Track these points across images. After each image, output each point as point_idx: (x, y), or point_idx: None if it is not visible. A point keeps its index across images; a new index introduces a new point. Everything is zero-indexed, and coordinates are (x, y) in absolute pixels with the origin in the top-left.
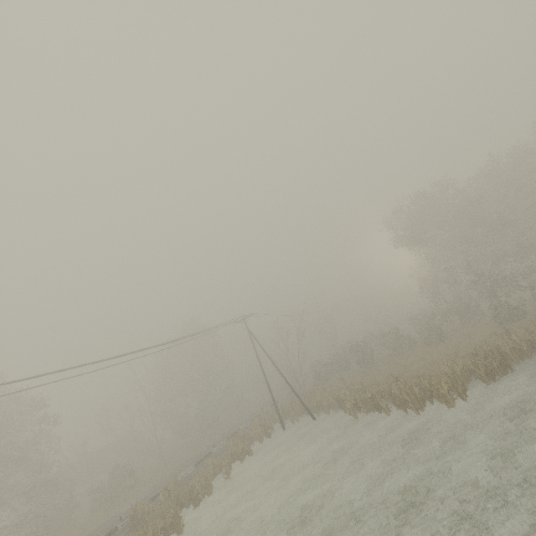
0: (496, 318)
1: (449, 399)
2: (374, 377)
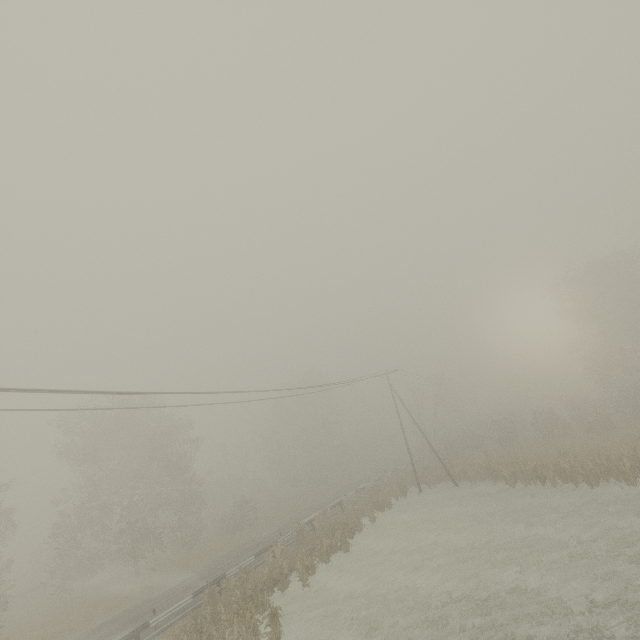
0: None
1: (630, 477)
2: (523, 455)
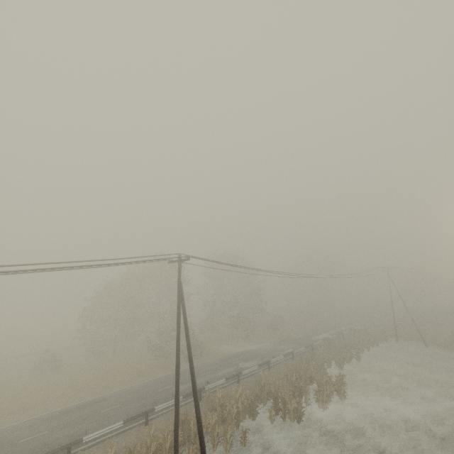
0: None
1: None
2: None
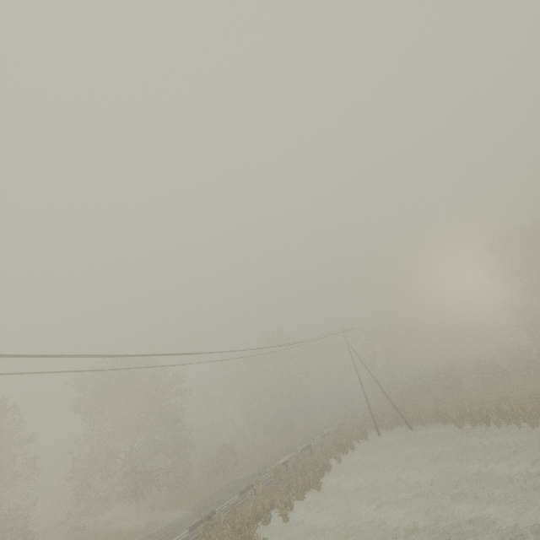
0: None
1: None
2: (468, 400)
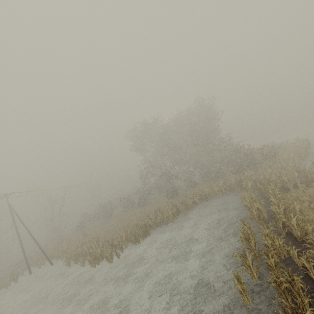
0: (166, 196)
1: (110, 259)
2: (103, 229)
